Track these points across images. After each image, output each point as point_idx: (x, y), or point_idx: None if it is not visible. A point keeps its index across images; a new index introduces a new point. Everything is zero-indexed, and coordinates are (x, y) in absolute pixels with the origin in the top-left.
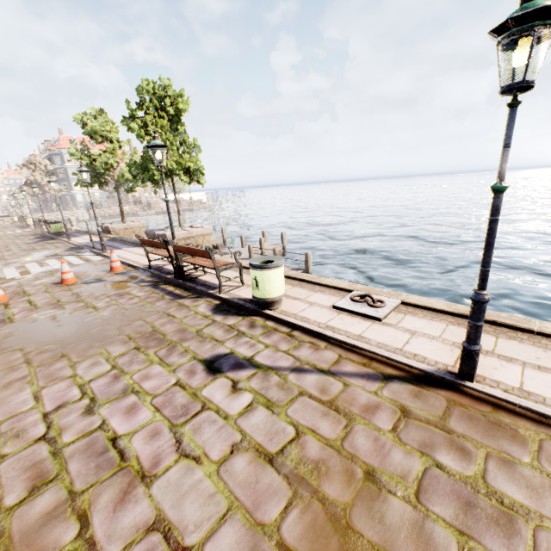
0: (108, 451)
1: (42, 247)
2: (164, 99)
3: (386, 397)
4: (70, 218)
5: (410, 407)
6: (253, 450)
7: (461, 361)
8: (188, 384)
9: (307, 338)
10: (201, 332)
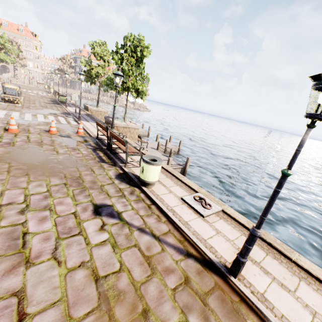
0: (18, 239)
1: (51, 107)
2: (137, 47)
3: (181, 267)
4: (71, 95)
5: (191, 279)
6: (91, 270)
7: (233, 263)
8: (79, 215)
9: (157, 212)
10: (103, 187)
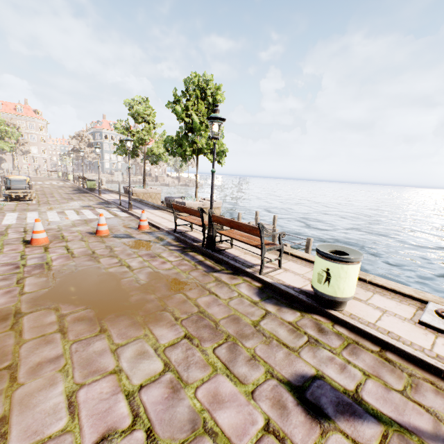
0: None
1: (78, 198)
2: (204, 90)
3: None
4: (101, 178)
5: None
6: None
7: None
8: (286, 434)
9: (417, 371)
10: (260, 327)
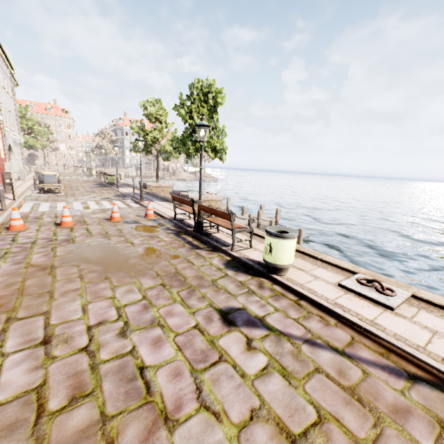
0: (136, 379)
1: (99, 191)
2: (207, 94)
3: (417, 401)
4: (120, 173)
5: None
6: (273, 423)
7: None
8: (206, 330)
9: (315, 311)
10: (216, 282)
